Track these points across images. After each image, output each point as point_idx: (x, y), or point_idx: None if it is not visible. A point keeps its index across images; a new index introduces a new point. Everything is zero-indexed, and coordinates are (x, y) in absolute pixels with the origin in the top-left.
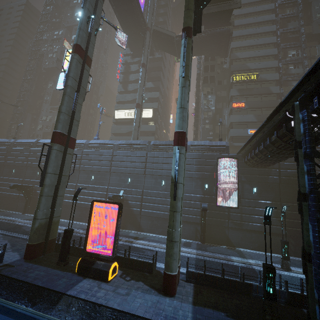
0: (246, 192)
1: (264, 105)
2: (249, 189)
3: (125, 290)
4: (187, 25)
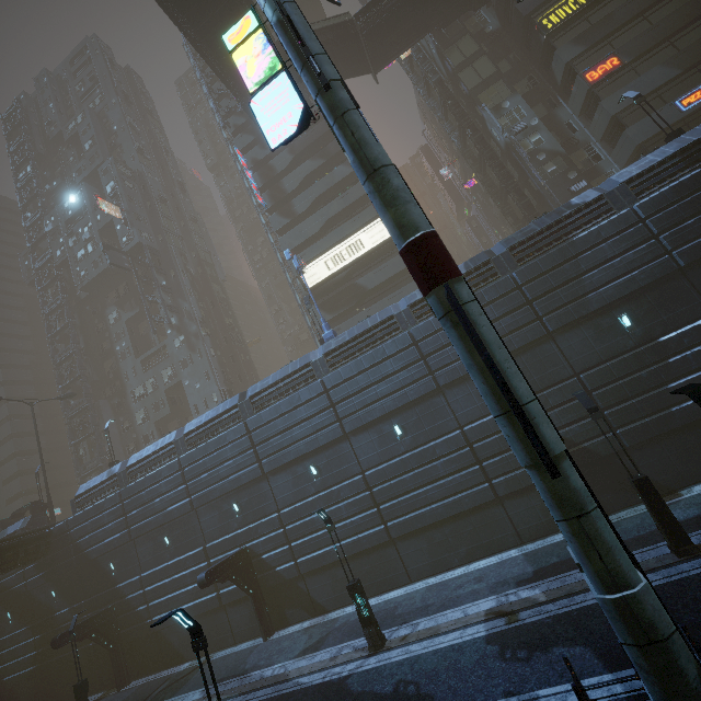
0: None
1: (672, 28)
2: None
3: None
4: None
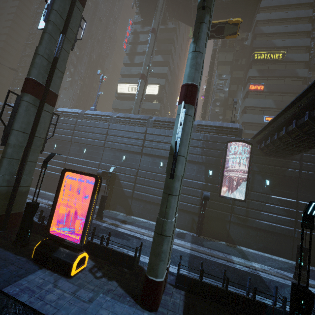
0: (256, 184)
1: (287, 90)
2: (261, 181)
3: (89, 293)
4: None
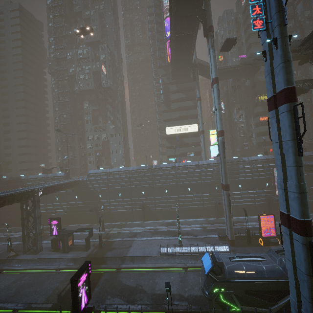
0: None
1: None
2: None
3: None
4: None
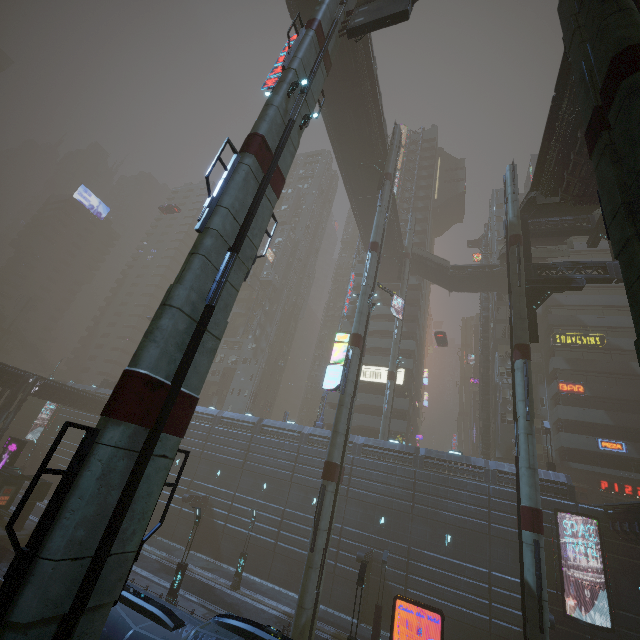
0: (624, 596)
1: (625, 396)
2: (631, 590)
3: None
4: (523, 341)
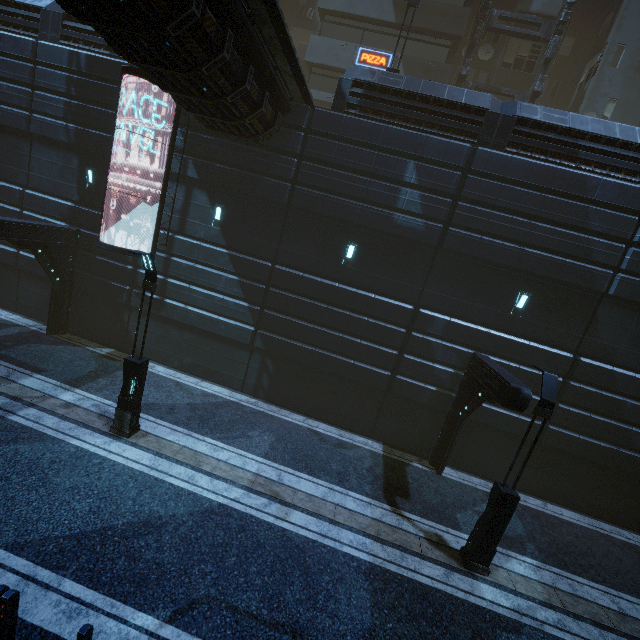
0: (194, 217)
1: None
2: (205, 210)
3: None
4: None
